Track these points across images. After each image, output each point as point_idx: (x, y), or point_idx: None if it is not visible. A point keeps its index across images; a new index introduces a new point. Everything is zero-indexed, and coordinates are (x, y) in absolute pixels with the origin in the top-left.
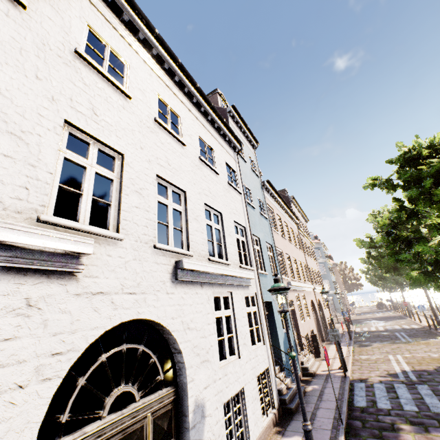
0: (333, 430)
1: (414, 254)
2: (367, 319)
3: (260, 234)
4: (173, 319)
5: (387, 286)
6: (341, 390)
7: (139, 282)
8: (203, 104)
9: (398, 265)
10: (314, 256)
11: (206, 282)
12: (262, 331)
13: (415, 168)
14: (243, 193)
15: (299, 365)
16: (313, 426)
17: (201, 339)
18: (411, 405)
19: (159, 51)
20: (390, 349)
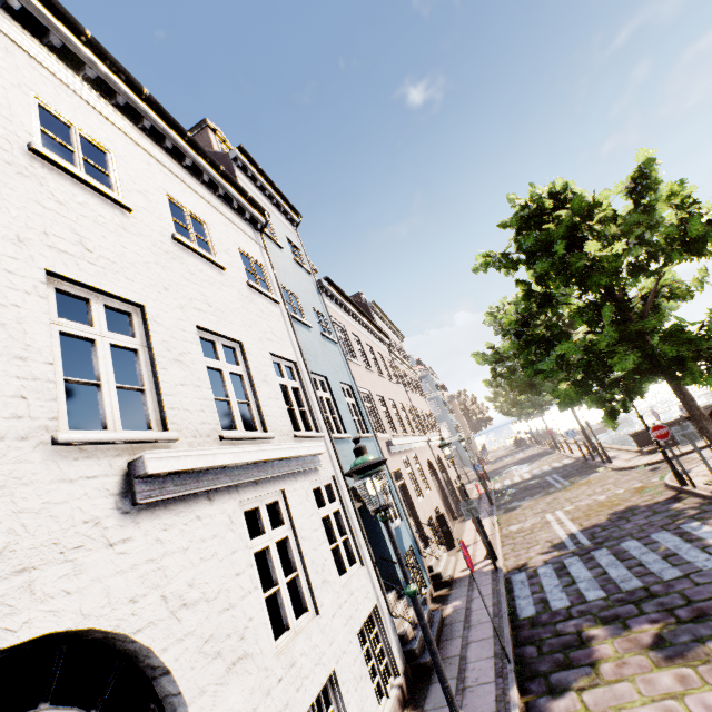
0: (499, 681)
1: (556, 358)
2: (506, 466)
3: (328, 371)
4: (136, 601)
5: (523, 413)
6: (495, 598)
7: (2, 546)
8: (169, 134)
9: (534, 380)
10: (421, 391)
11: (220, 487)
12: (355, 543)
13: (539, 229)
14: (283, 301)
15: (426, 574)
16: (467, 684)
17: (223, 615)
18: (595, 590)
19: (27, 3)
20: (546, 505)
